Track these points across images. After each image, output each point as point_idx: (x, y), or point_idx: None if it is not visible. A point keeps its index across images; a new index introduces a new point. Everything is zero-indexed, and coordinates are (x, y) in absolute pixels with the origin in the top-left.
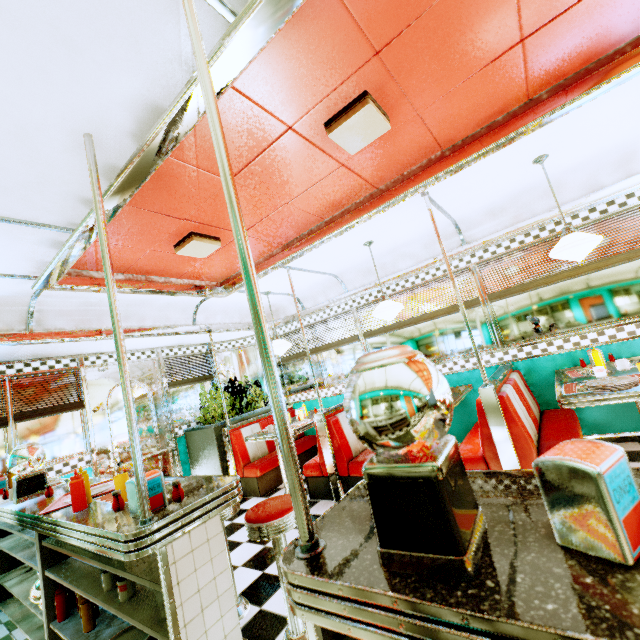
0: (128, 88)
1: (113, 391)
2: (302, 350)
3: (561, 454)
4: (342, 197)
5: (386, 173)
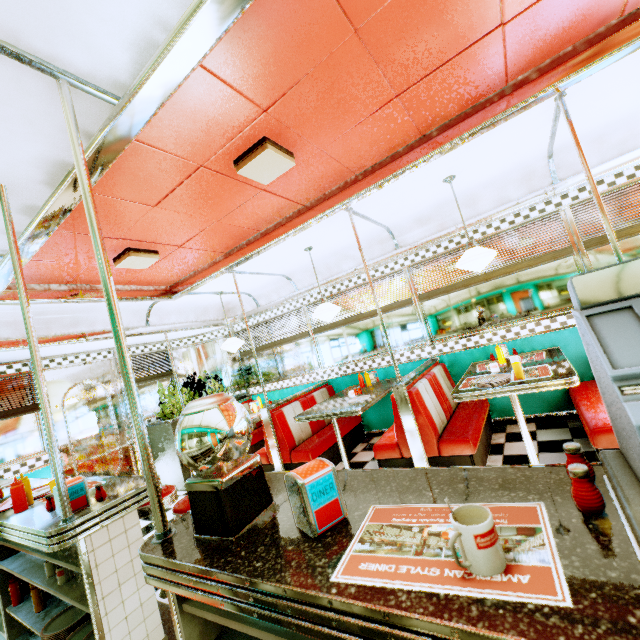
0: (32, 151)
1: (69, 392)
2: (259, 345)
3: (296, 470)
4: (271, 213)
5: (308, 193)
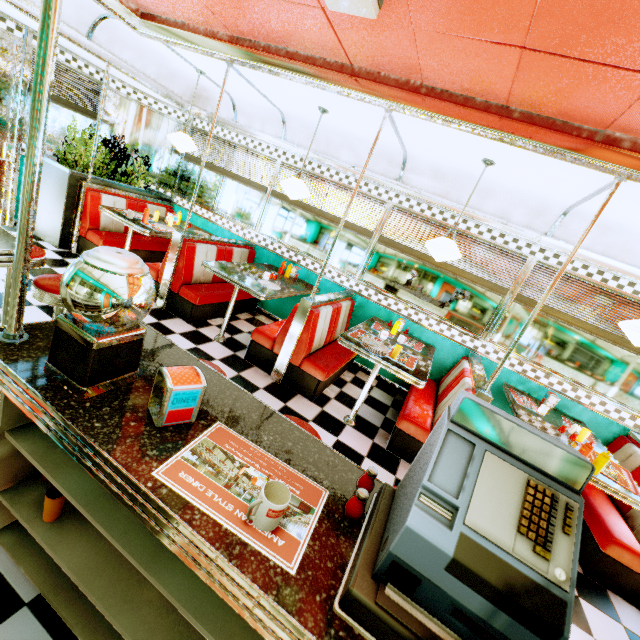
0: None
1: None
2: (210, 161)
3: (171, 372)
4: (313, 41)
5: (365, 57)
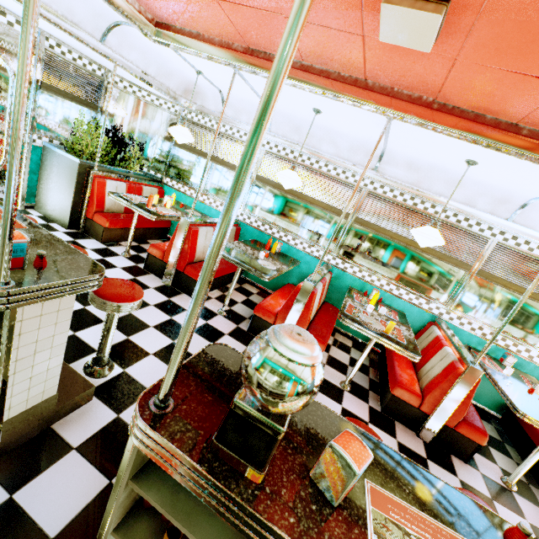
0: None
1: None
2: (199, 148)
3: (347, 450)
4: (334, 59)
5: (384, 75)
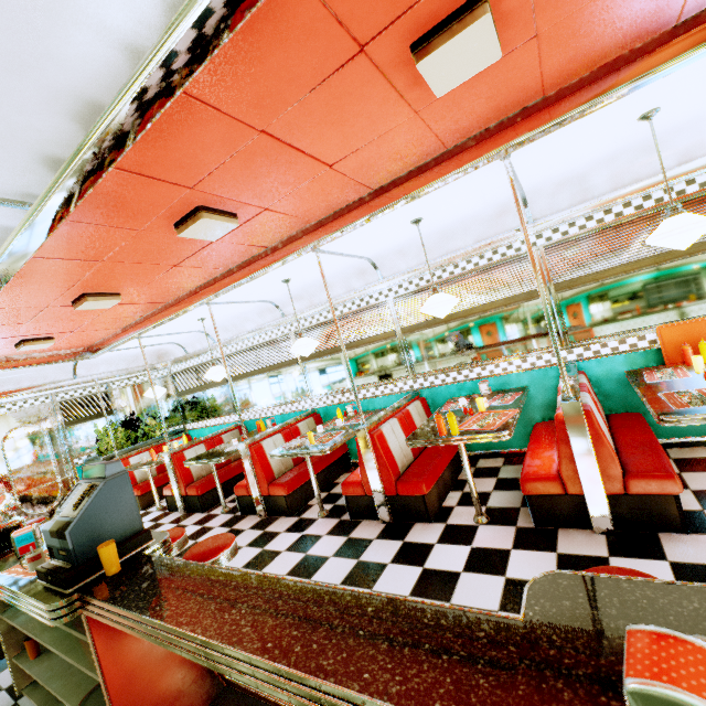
0: None
1: (8, 436)
2: (191, 387)
3: (17, 530)
4: (141, 309)
5: (163, 298)
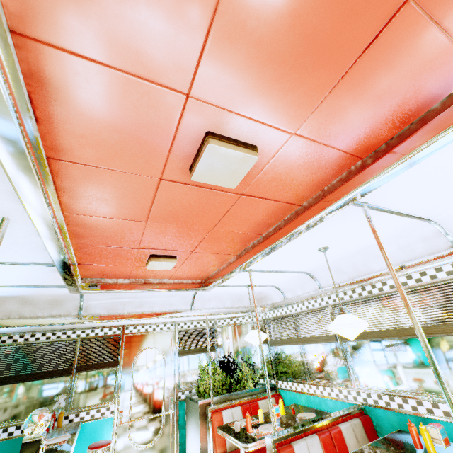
0: None
1: (140, 354)
2: (286, 337)
3: None
4: (265, 217)
5: (301, 192)
